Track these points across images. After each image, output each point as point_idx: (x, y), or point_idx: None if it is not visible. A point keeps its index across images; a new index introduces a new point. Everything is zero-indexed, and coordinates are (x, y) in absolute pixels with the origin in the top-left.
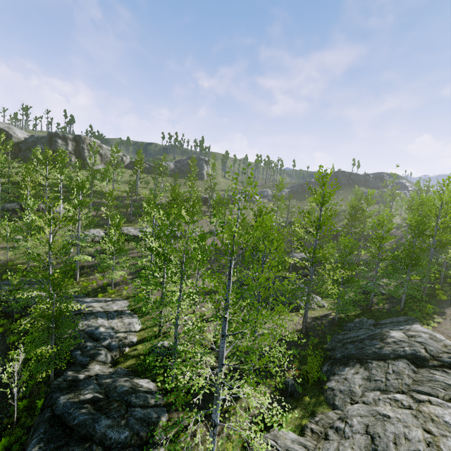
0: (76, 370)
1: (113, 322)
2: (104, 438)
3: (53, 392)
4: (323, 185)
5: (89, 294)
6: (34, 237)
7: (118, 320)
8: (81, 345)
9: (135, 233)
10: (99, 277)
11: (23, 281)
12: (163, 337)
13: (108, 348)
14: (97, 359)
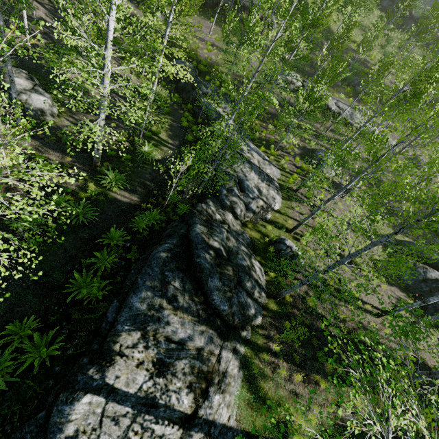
0: (216, 205)
1: (261, 184)
2: (209, 294)
3: (195, 214)
4: None
5: (254, 140)
6: (245, 48)
7: (265, 185)
8: (229, 186)
9: (330, 104)
10: (271, 129)
11: (216, 91)
12: (293, 236)
13: (245, 205)
14: (234, 208)
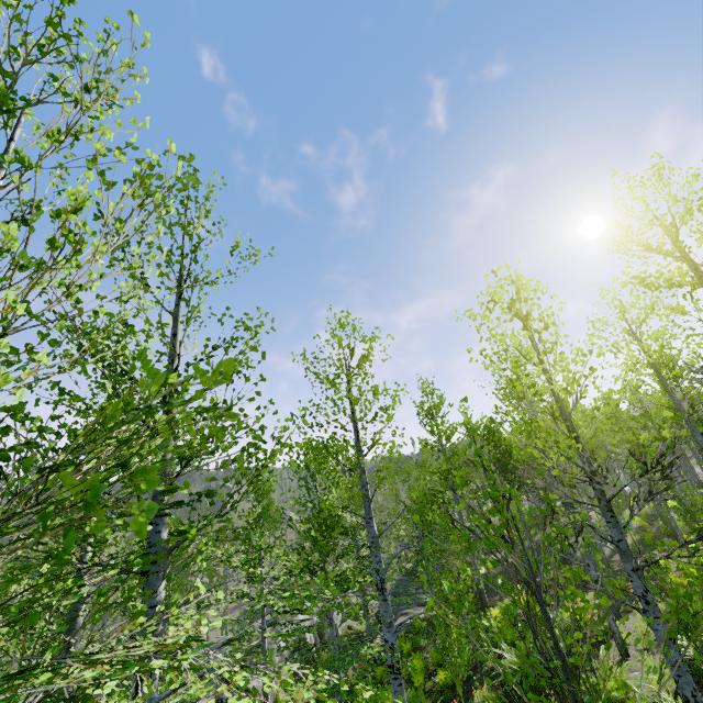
0: None
1: None
2: None
3: None
4: (266, 497)
5: None
6: None
7: None
8: None
9: None
10: None
11: None
12: None
13: None
14: None
